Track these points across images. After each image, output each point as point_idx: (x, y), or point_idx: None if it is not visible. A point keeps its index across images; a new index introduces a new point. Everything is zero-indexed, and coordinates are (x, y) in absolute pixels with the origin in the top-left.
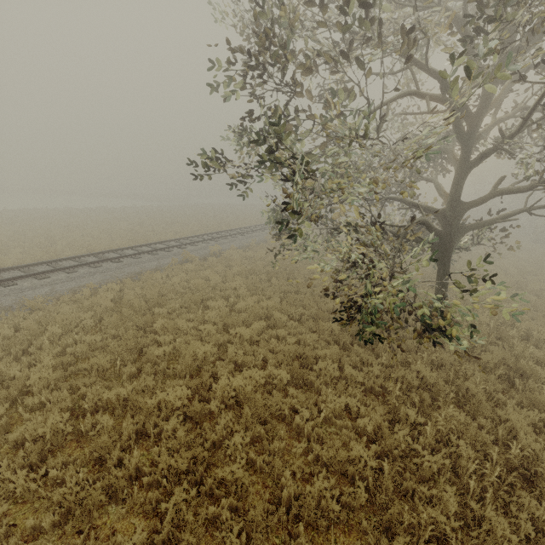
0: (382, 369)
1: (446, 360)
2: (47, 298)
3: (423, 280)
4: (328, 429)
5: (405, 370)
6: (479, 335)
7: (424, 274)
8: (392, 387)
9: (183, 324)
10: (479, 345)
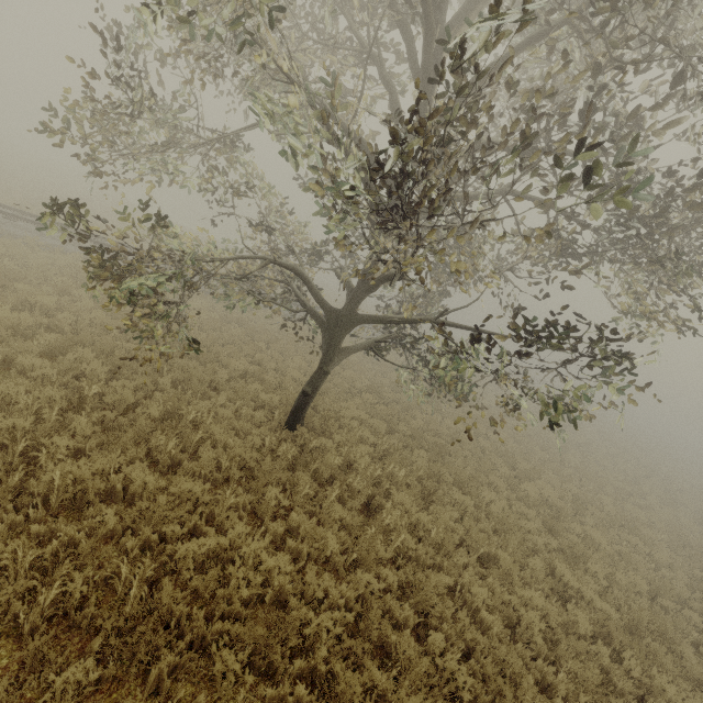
0: (140, 395)
1: (209, 431)
2: (49, 246)
3: (417, 428)
4: (2, 375)
5: (153, 406)
6: (287, 443)
7: (433, 427)
8: (86, 384)
9: (78, 293)
10: (282, 455)
